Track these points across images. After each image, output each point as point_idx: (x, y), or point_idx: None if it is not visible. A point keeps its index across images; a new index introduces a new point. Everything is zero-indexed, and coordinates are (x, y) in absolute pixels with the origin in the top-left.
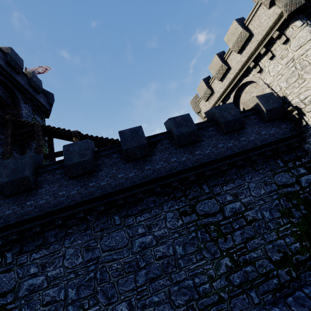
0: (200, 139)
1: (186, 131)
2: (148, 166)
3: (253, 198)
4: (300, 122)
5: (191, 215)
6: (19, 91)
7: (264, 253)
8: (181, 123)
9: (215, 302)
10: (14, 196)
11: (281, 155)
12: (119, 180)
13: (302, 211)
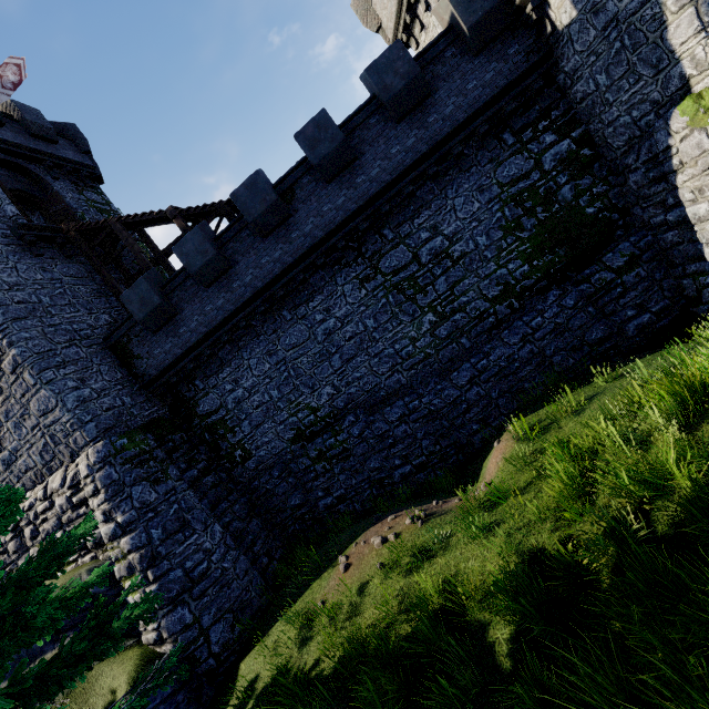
0: (359, 152)
1: (329, 152)
2: (295, 234)
3: (461, 224)
4: (543, 26)
5: (375, 279)
6: (31, 161)
7: (477, 293)
8: (317, 138)
9: (421, 360)
10: (162, 329)
11: (509, 121)
12: (265, 267)
13: (538, 216)
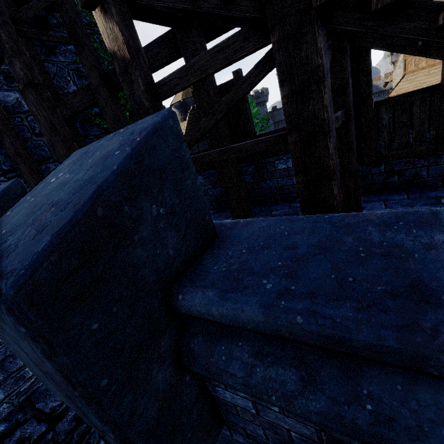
0: None
1: None
2: None
3: None
4: None
5: None
6: None
7: None
8: None
9: None
10: None
11: None
12: None
13: None
